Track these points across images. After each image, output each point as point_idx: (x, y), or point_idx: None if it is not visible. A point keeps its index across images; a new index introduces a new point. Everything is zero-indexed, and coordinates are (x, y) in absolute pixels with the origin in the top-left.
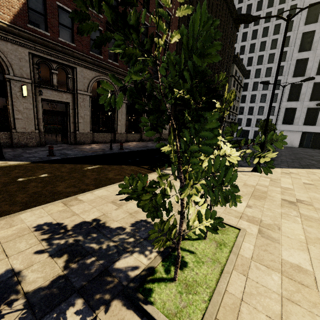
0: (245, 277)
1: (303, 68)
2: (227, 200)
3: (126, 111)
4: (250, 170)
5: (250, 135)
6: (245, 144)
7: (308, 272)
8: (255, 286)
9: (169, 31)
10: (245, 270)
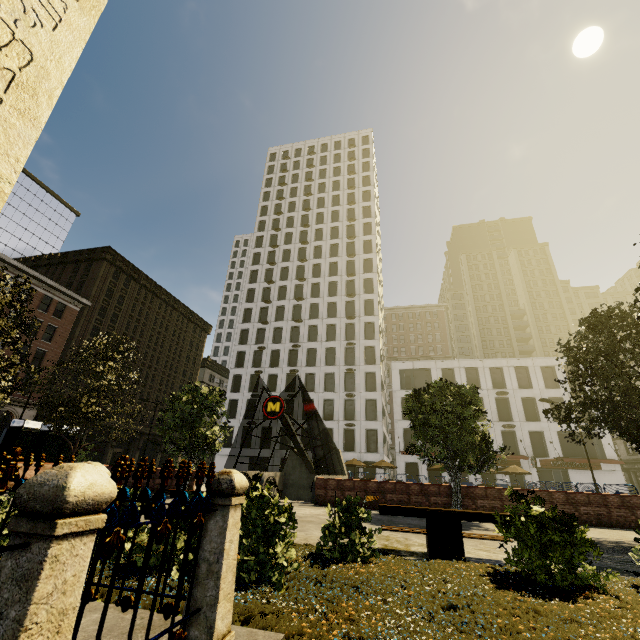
0: None
1: (240, 383)
2: None
3: None
4: None
5: None
6: None
7: None
8: None
9: (51, 340)
10: None
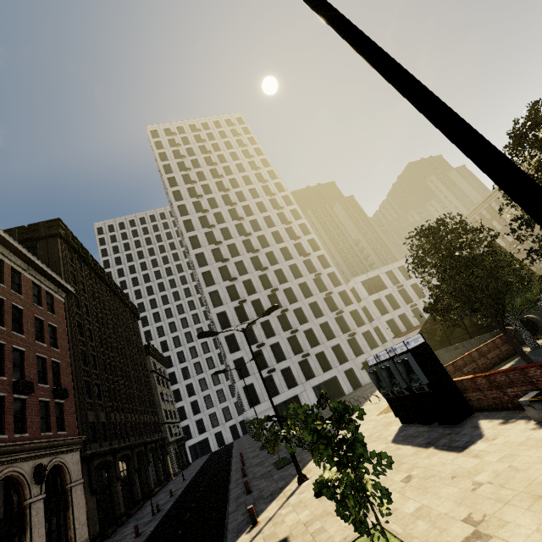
0: (415, 538)
1: (234, 342)
2: (391, 465)
3: None
4: (297, 484)
5: (212, 445)
6: (226, 462)
7: (421, 506)
8: (423, 535)
9: (57, 346)
10: (411, 536)
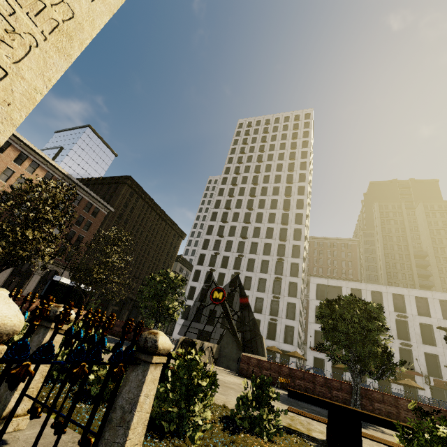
0: None
1: (199, 276)
2: None
3: (12, 272)
4: None
5: None
6: None
7: None
8: None
9: (88, 230)
10: None
